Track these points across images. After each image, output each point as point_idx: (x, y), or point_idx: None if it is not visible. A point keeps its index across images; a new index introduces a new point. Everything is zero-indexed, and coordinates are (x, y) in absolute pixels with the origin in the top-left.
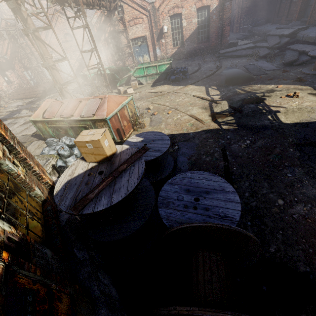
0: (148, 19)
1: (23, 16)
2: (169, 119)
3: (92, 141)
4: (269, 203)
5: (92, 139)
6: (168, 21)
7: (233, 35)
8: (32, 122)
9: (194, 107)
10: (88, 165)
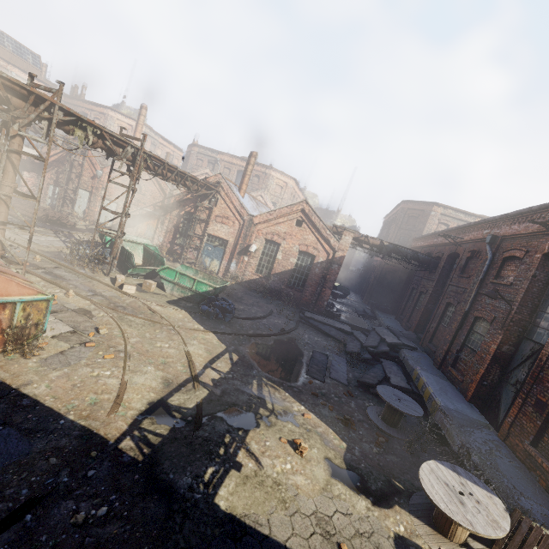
0: (240, 226)
1: (10, 132)
2: (86, 368)
3: None
4: None
5: None
6: (261, 242)
7: (357, 304)
8: None
9: (157, 372)
10: None
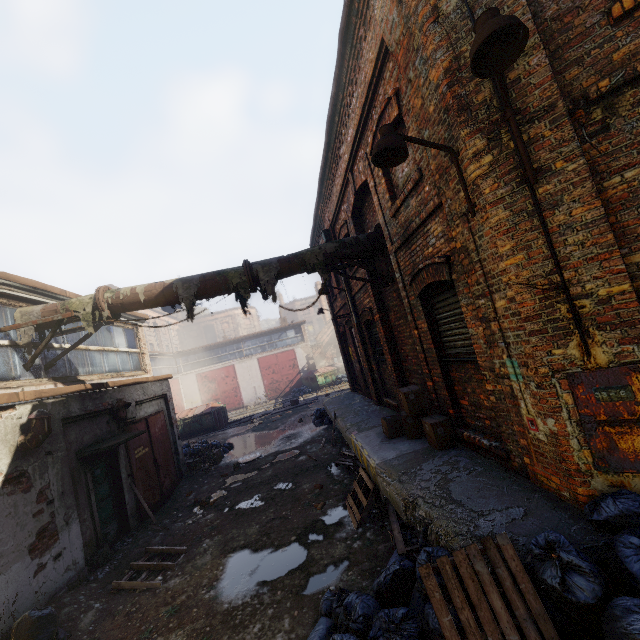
0: None
1: None
2: None
3: None
4: None
5: None
6: None
7: None
8: None
9: None
10: None
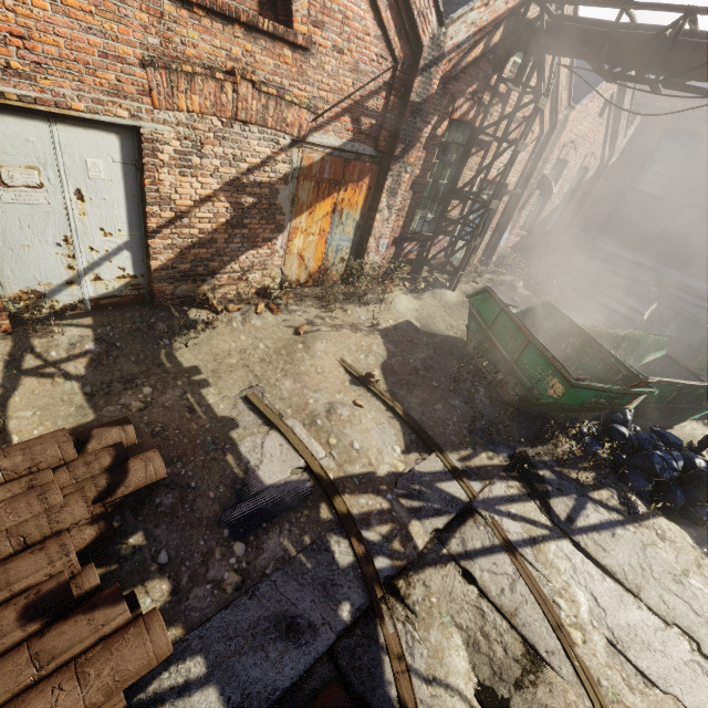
0: (539, 141)
1: None
2: None
3: None
4: None
5: None
6: (549, 168)
7: None
8: None
9: None
10: None
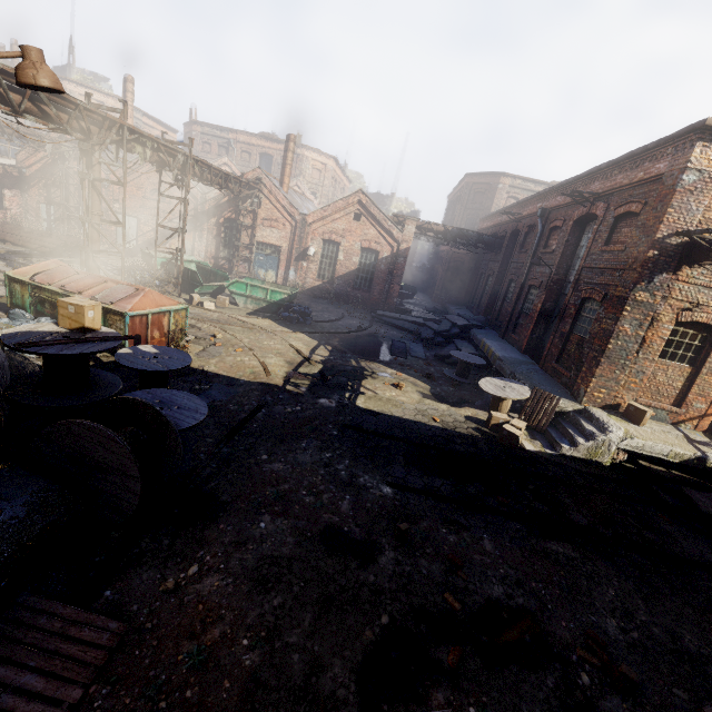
0: (292, 229)
1: (92, 161)
2: (230, 357)
3: (76, 305)
4: (252, 456)
5: (78, 303)
6: (319, 244)
7: (427, 302)
8: (8, 278)
9: (278, 358)
10: (58, 329)
